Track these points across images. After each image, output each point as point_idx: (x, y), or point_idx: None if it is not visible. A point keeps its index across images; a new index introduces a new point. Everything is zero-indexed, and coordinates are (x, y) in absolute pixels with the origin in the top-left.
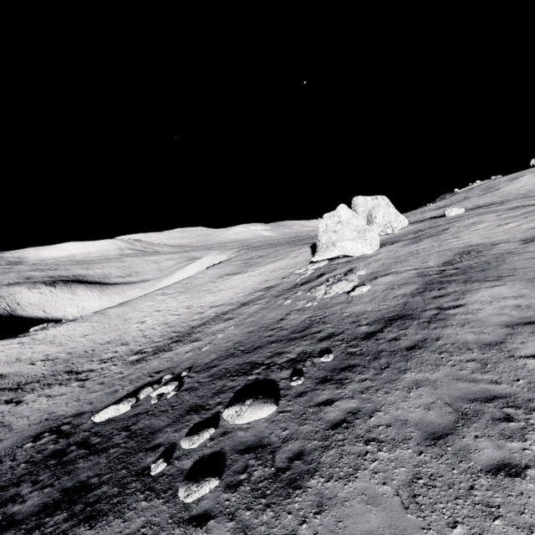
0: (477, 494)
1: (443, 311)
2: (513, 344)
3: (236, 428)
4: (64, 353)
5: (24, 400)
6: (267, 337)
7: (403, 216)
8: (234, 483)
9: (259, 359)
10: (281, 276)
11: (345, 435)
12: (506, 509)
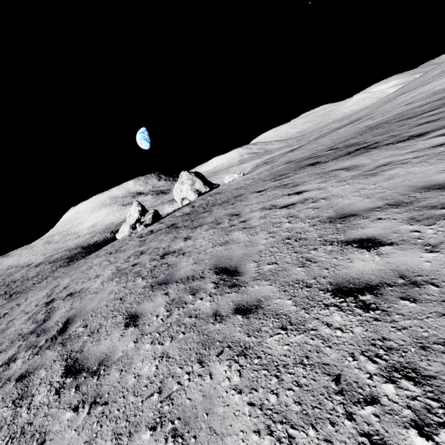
0: None
1: None
2: None
3: None
4: None
5: None
6: None
7: (190, 192)
8: None
9: None
10: None
11: None
12: None
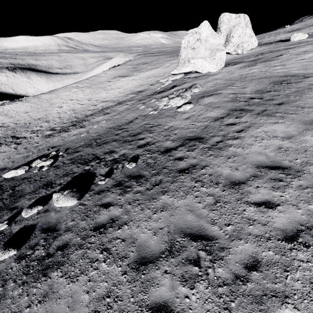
0: None
1: (225, 140)
2: (249, 187)
3: (53, 209)
4: (13, 123)
5: None
6: (115, 135)
7: (255, 38)
8: (23, 256)
9: (100, 153)
10: (150, 83)
11: (96, 239)
12: None
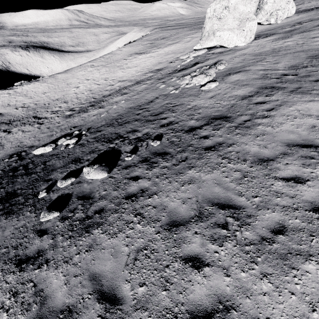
0: (167, 271)
1: (253, 119)
2: (278, 164)
3: (85, 181)
4: (33, 103)
5: (12, 131)
6: (136, 115)
7: (293, 3)
8: (65, 217)
9: (123, 132)
10: (170, 60)
11: (129, 206)
12: (174, 287)
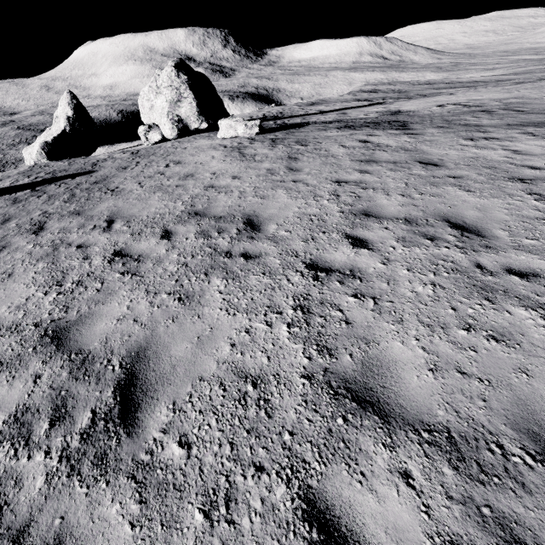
0: None
1: None
2: None
3: None
4: None
5: None
6: None
7: (164, 118)
8: None
9: None
10: None
11: None
12: None
